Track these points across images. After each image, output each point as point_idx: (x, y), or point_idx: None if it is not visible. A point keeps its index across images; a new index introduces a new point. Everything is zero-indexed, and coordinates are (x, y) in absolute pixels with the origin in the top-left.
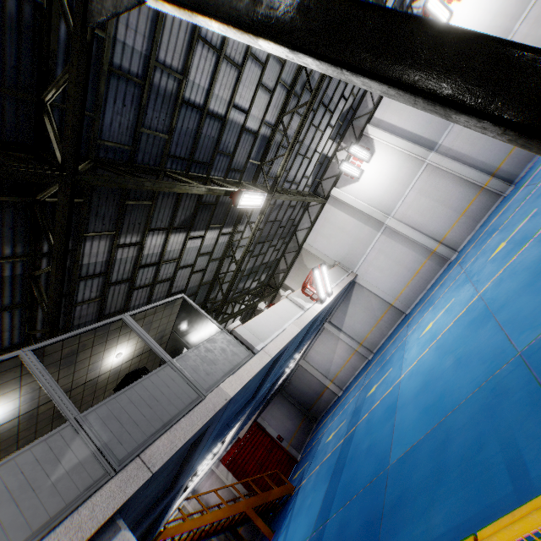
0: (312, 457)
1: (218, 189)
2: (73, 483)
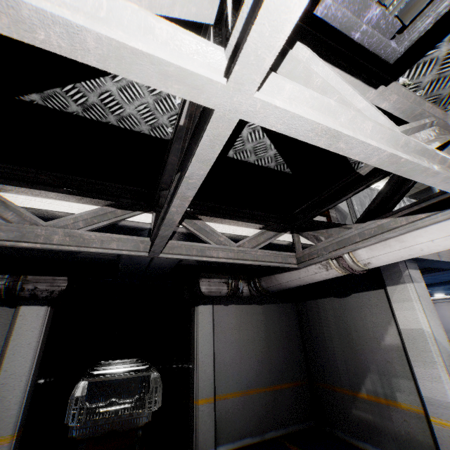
0: None
1: None
2: None
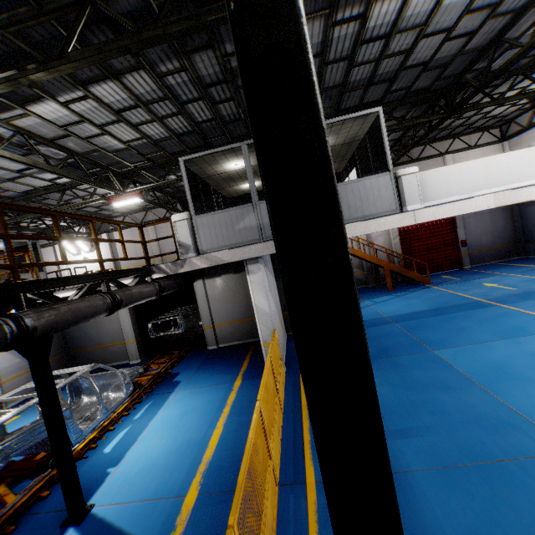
0: (464, 280)
1: None
2: (246, 235)
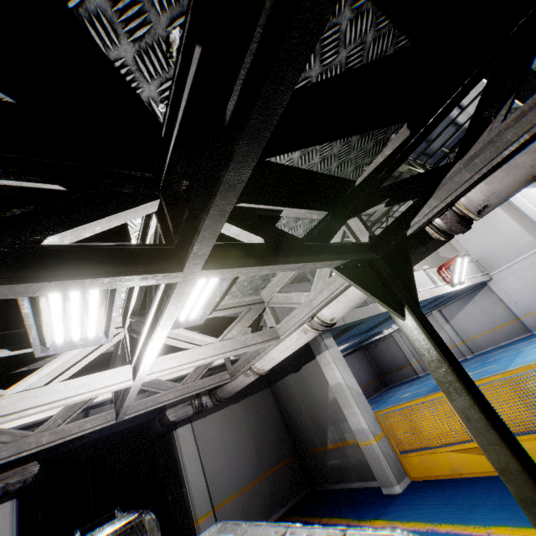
0: (381, 403)
1: (414, 170)
2: None
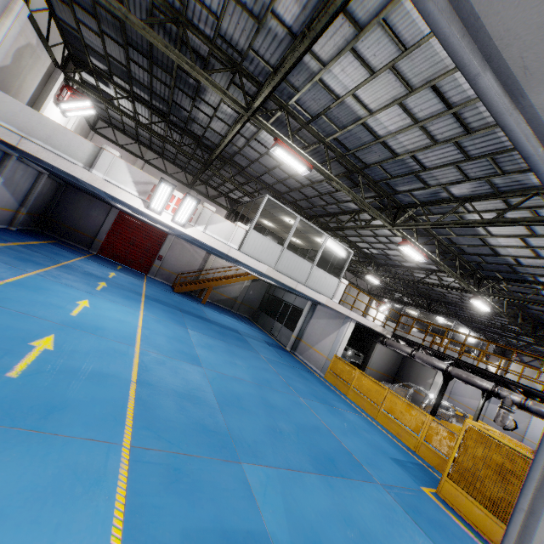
0: None
1: None
2: None
